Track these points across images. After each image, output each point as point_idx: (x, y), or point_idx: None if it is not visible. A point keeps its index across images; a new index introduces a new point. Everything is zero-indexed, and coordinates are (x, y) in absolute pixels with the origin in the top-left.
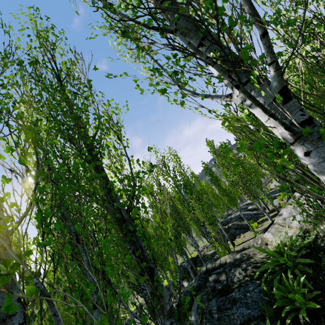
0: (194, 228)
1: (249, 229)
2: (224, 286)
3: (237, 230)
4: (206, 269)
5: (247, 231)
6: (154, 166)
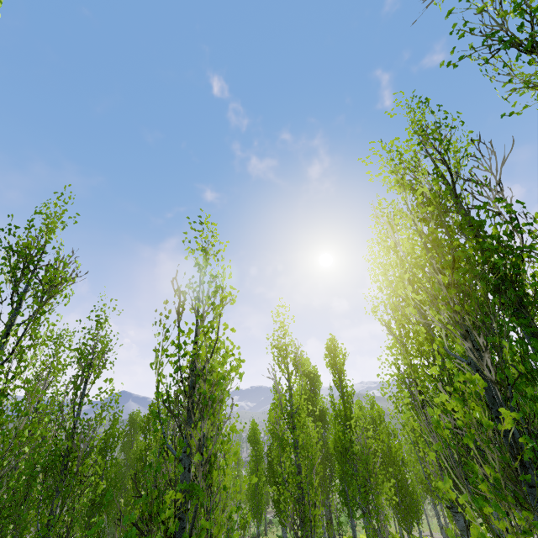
0: None
1: None
2: None
3: None
4: None
5: None
6: None
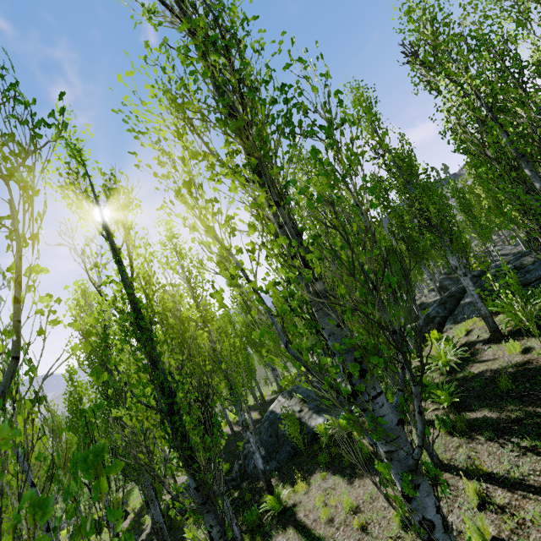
0: None
1: None
2: (512, 269)
3: None
4: (473, 276)
5: None
6: None
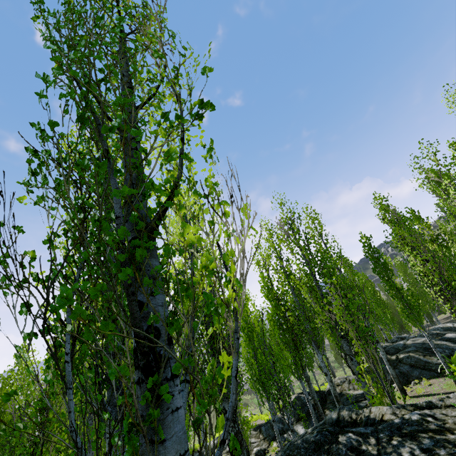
0: (332, 346)
1: (442, 374)
2: None
3: (415, 369)
4: (337, 418)
5: (438, 377)
6: (205, 104)
